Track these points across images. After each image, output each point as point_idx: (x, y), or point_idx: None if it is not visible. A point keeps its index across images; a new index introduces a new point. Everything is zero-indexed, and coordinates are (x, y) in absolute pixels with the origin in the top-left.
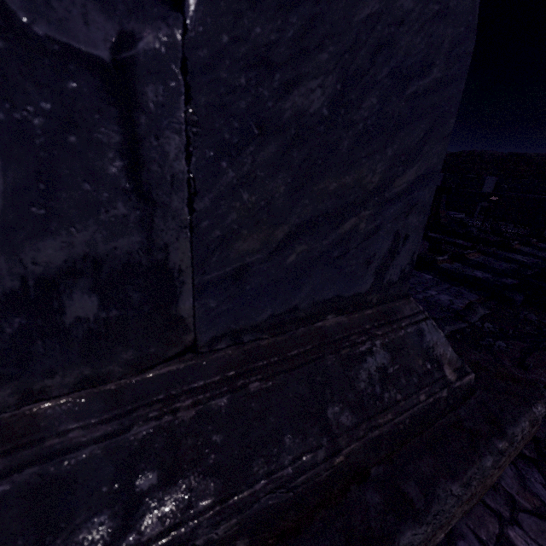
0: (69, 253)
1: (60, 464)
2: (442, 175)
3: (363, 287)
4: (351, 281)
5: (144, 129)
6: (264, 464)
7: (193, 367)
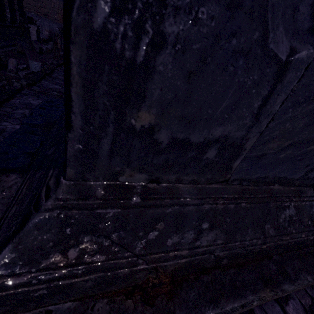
0: (222, 133)
1: (184, 208)
2: None
3: (296, 176)
4: (295, 172)
5: (276, 90)
6: (240, 236)
7: (224, 188)
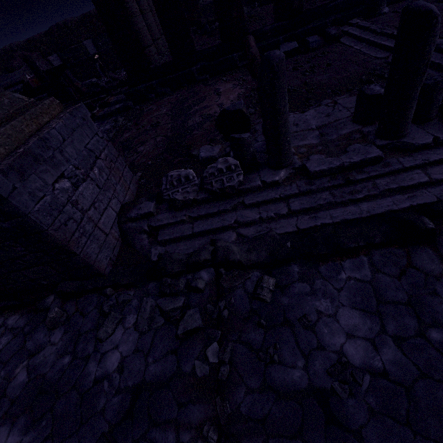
0: None
1: None
2: (56, 55)
3: None
4: None
5: None
6: None
7: None
